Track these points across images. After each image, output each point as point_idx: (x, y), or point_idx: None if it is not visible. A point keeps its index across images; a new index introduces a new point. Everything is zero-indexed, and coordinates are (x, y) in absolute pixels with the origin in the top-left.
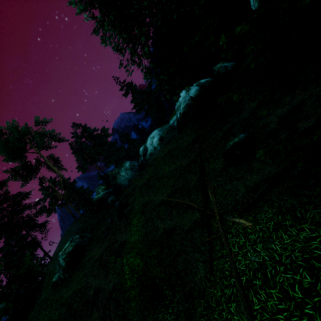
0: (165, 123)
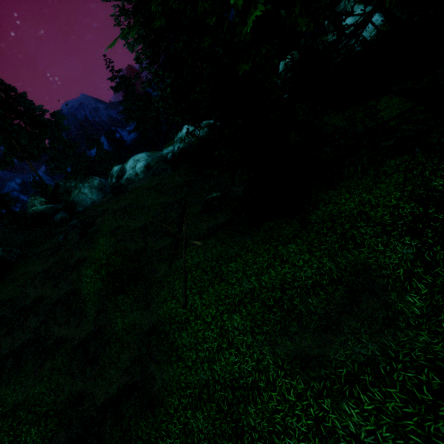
0: (157, 149)
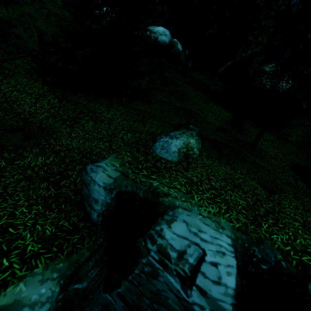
0: None
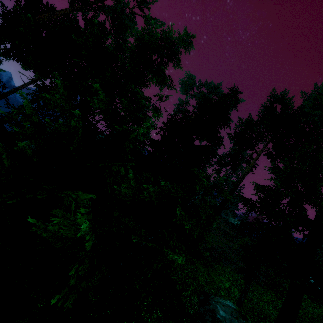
0: None
